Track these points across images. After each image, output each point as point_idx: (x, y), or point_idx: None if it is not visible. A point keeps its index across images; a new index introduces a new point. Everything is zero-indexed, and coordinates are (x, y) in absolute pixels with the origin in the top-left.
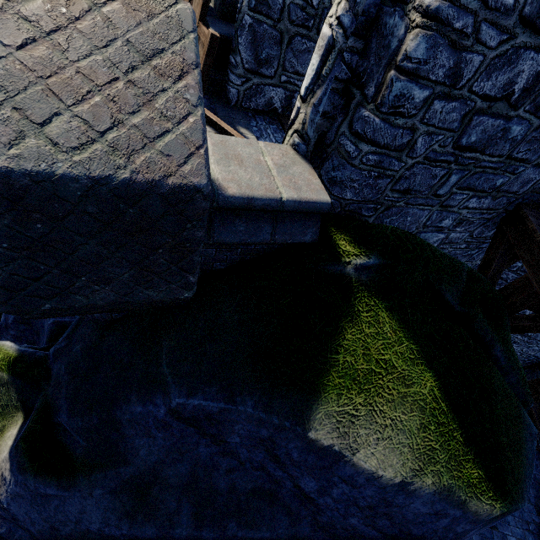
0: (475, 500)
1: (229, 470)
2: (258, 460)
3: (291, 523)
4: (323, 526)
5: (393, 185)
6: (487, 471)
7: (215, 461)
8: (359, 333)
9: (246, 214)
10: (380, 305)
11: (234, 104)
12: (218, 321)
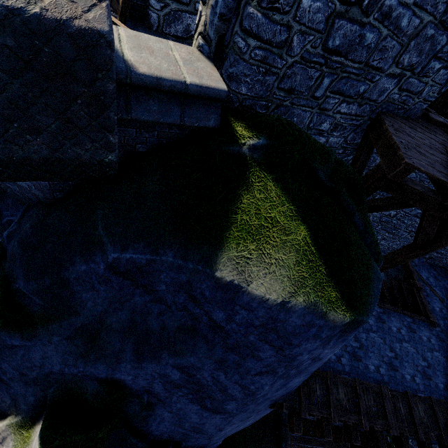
0: (333, 312)
1: (160, 313)
2: (181, 302)
3: (208, 349)
4: (231, 347)
5: (279, 83)
6: (342, 293)
7: (148, 307)
8: (253, 198)
9: (158, 96)
10: (268, 177)
11: (156, 29)
12: (142, 193)
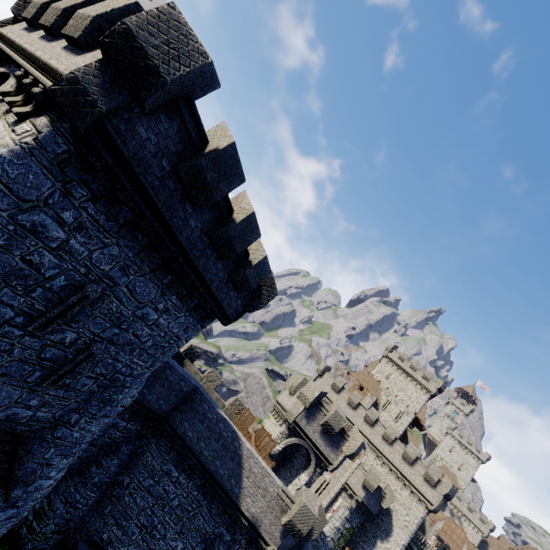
0: None
1: None
2: None
3: None
4: None
5: None
6: None
7: None
8: None
9: None
10: None
11: None
12: None
